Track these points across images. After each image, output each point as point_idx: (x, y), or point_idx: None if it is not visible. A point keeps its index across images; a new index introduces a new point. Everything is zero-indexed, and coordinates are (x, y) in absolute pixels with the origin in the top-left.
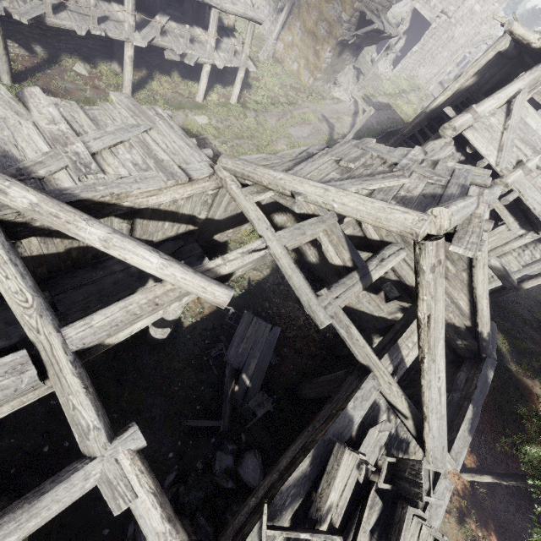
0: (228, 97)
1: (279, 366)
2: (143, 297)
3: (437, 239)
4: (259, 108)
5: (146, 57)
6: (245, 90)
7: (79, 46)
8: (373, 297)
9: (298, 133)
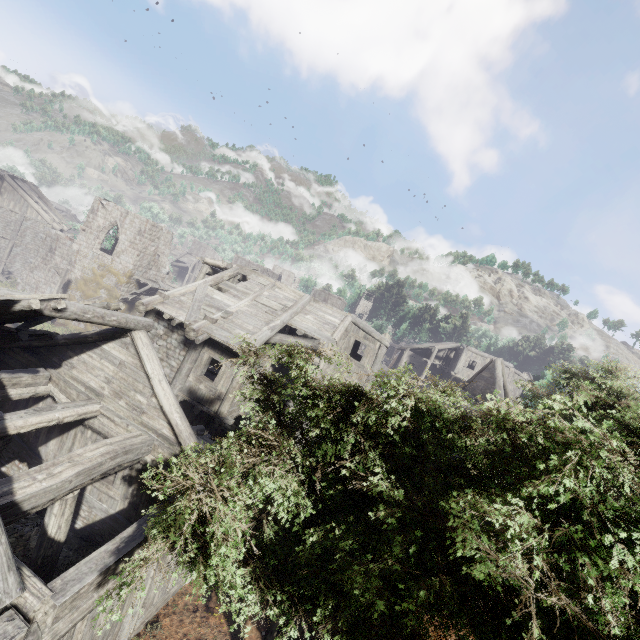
0: None
1: None
2: None
3: None
4: None
5: None
6: None
7: None
8: (99, 487)
9: None
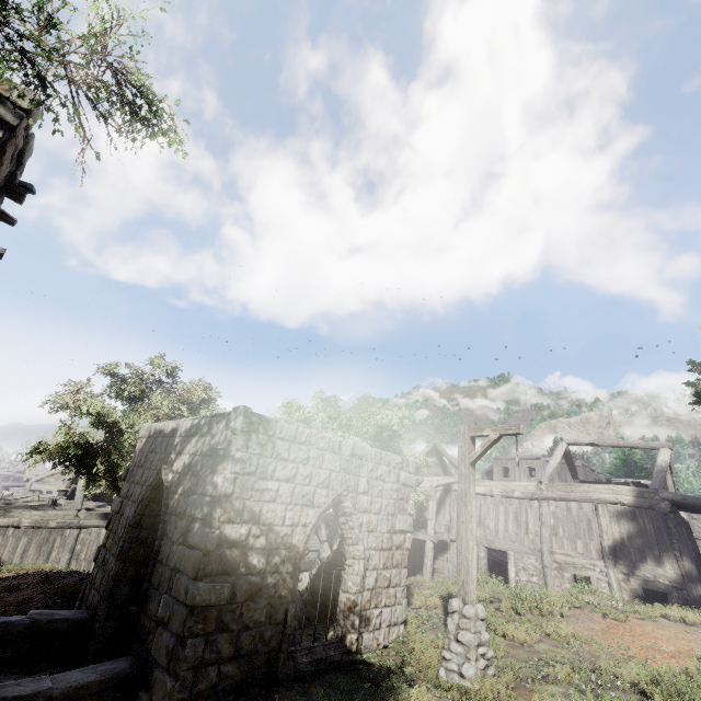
0: None
1: None
2: None
3: None
4: None
5: None
6: None
7: None
8: None
9: None
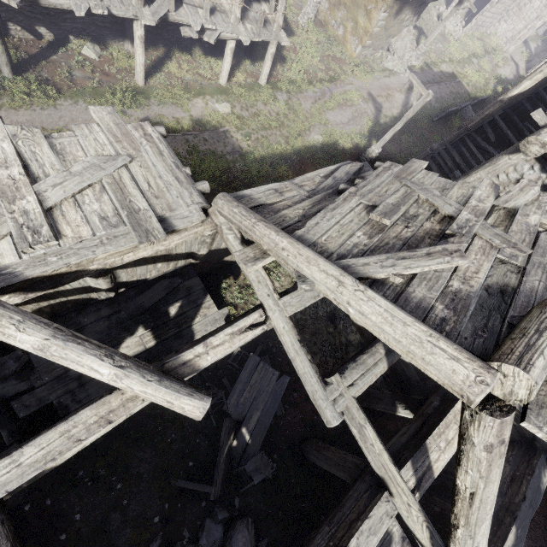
0: (257, 76)
1: (286, 415)
2: (92, 414)
3: (503, 414)
4: (293, 88)
5: (163, 32)
6: (278, 65)
7: (86, 24)
8: None
9: (337, 118)
